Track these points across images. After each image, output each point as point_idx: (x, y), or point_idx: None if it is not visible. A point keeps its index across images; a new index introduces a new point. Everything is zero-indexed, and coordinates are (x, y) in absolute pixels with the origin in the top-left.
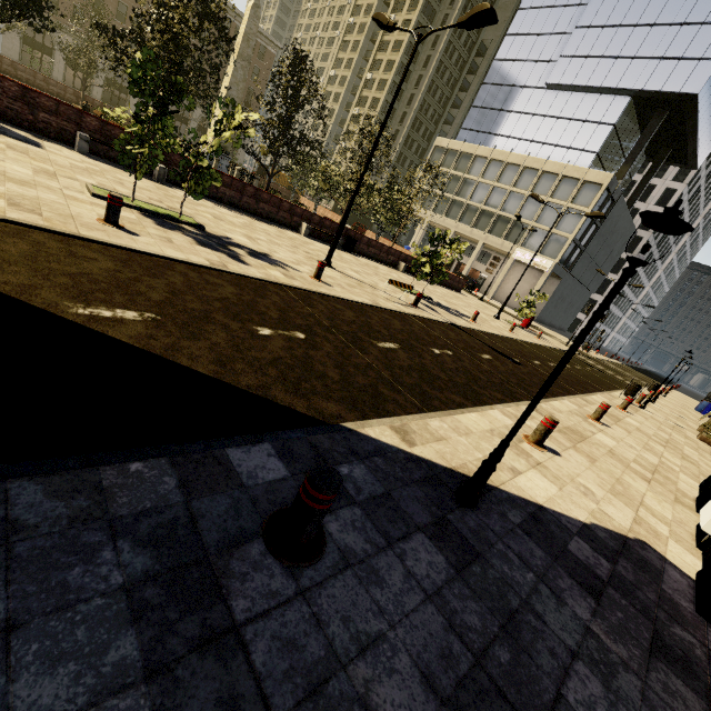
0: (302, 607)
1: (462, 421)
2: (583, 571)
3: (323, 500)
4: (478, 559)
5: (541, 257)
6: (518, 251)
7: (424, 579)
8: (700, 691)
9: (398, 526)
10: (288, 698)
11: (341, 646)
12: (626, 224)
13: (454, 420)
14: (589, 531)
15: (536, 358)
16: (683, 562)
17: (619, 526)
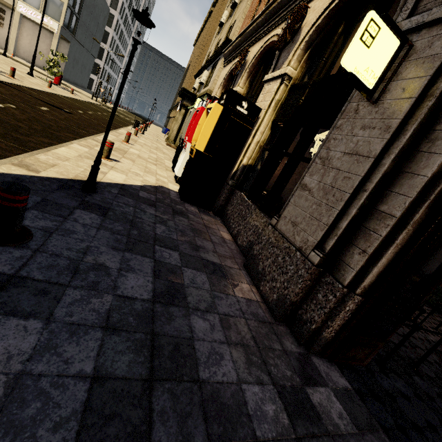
0: (43, 255)
1: (59, 153)
2: (148, 201)
3: (23, 200)
4: (109, 210)
5: (46, 17)
6: (21, 5)
7: (92, 224)
8: (186, 217)
9: (63, 210)
10: (66, 278)
11: (75, 256)
12: (101, 1)
13: (54, 153)
14: (144, 188)
15: (78, 108)
16: (174, 188)
17: (152, 183)
